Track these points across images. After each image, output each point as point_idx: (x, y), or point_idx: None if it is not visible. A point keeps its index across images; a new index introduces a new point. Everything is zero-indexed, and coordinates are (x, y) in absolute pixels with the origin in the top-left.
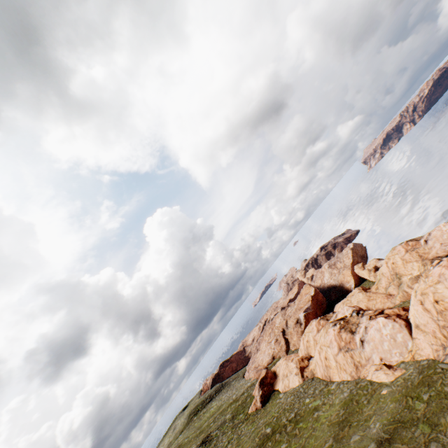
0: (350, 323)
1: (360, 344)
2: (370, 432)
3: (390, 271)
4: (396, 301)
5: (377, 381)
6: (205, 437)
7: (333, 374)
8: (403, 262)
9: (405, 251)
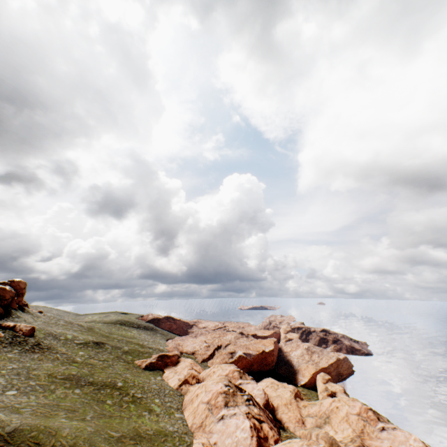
0: (233, 398)
1: (220, 417)
2: None
3: (327, 410)
4: (298, 431)
5: None
6: (102, 341)
7: (188, 409)
8: (345, 417)
9: (357, 413)
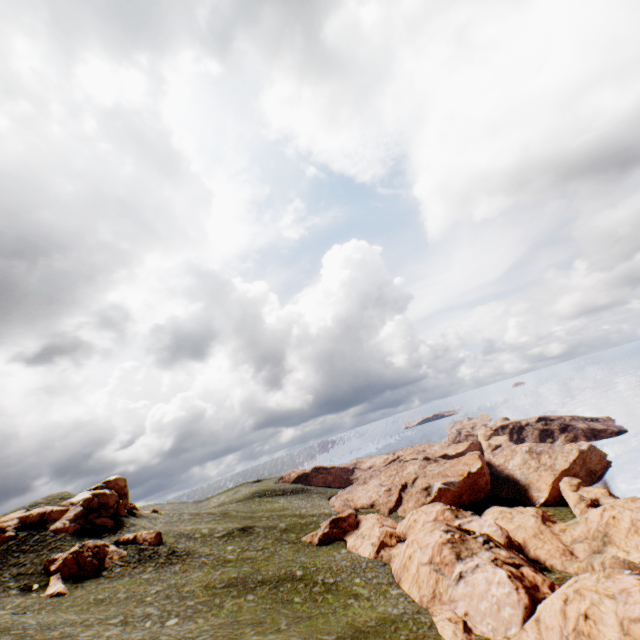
0: (465, 545)
1: (457, 577)
2: None
3: (600, 525)
4: (570, 567)
5: (438, 631)
6: (248, 525)
7: (405, 579)
8: (631, 527)
9: None
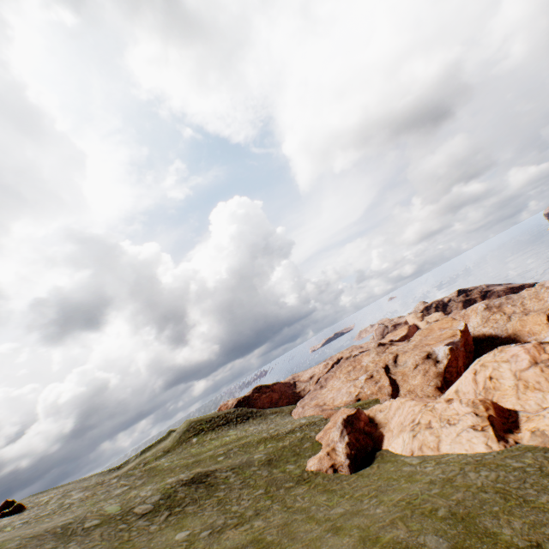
0: None
1: None
2: None
3: None
4: None
5: None
6: (202, 474)
7: None
8: None
9: None
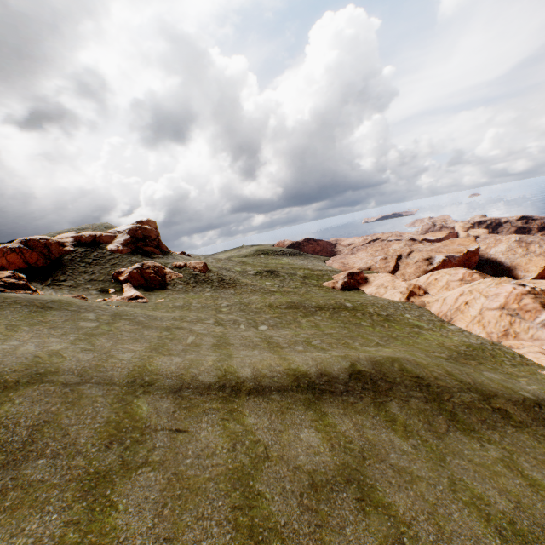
0: None
1: (544, 322)
2: (520, 385)
3: None
4: None
5: (534, 361)
6: (272, 270)
7: (460, 320)
8: None
9: None
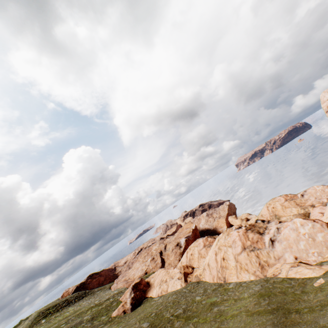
0: (257, 226)
1: (270, 243)
2: None
3: (270, 213)
4: None
5: (299, 276)
6: None
7: (230, 274)
8: (282, 207)
9: (285, 200)
